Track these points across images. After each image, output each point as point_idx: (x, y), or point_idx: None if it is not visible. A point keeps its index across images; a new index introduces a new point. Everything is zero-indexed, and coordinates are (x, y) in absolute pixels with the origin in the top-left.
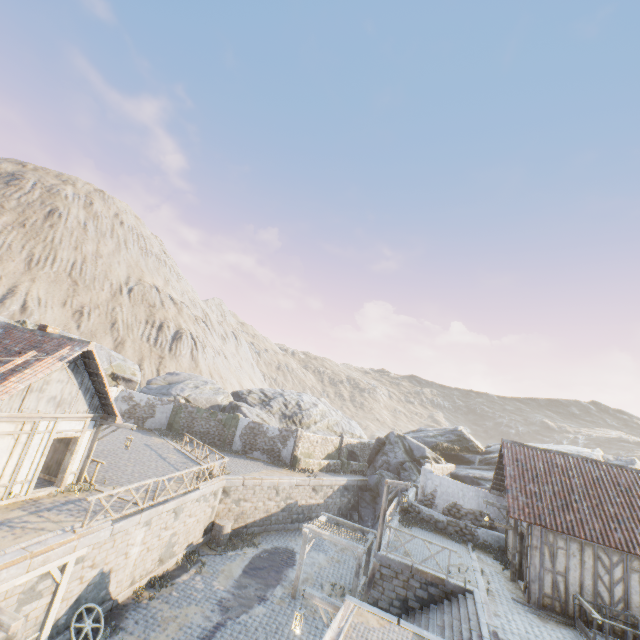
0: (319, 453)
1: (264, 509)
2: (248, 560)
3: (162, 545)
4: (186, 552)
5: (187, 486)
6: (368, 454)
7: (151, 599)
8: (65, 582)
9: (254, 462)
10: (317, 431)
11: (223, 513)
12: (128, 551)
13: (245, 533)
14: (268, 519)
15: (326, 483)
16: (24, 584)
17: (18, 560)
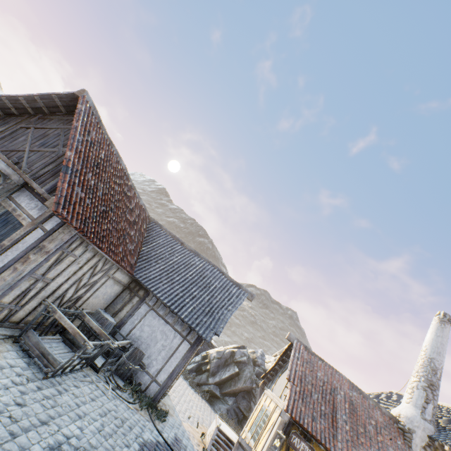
0: None
1: None
2: None
3: None
4: None
5: None
6: None
7: None
8: None
9: None
10: None
11: None
12: None
13: None
14: None
15: None
16: None
17: None
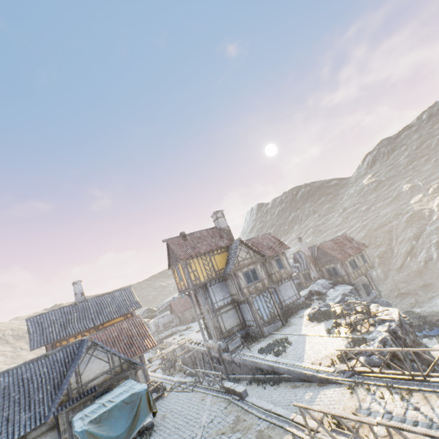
0: None
1: None
2: None
3: None
4: None
5: None
6: None
7: None
8: None
9: None
10: None
11: None
12: None
13: None
14: None
15: None
16: None
17: None
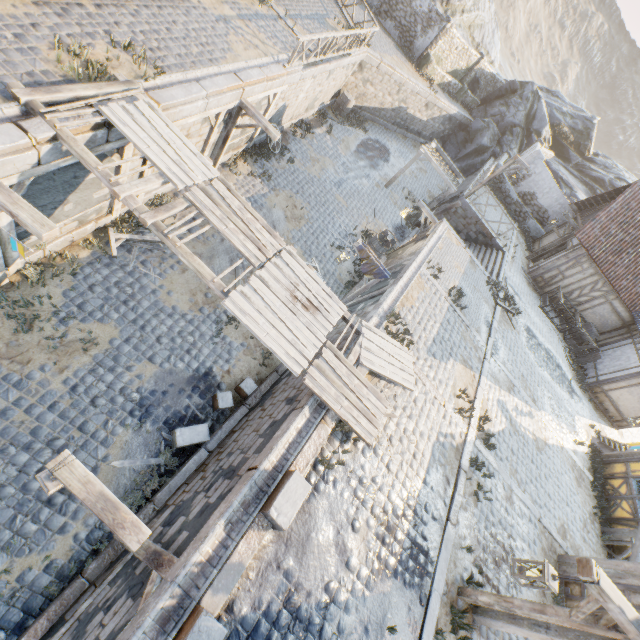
0: (448, 64)
1: (380, 101)
2: (359, 141)
3: (312, 98)
4: (319, 109)
5: (344, 49)
6: (487, 92)
7: (302, 138)
8: (272, 106)
9: (386, 37)
10: (458, 27)
11: (350, 87)
12: (298, 95)
13: (357, 114)
14: (378, 112)
15: (439, 105)
16: (258, 99)
17: (261, 80)
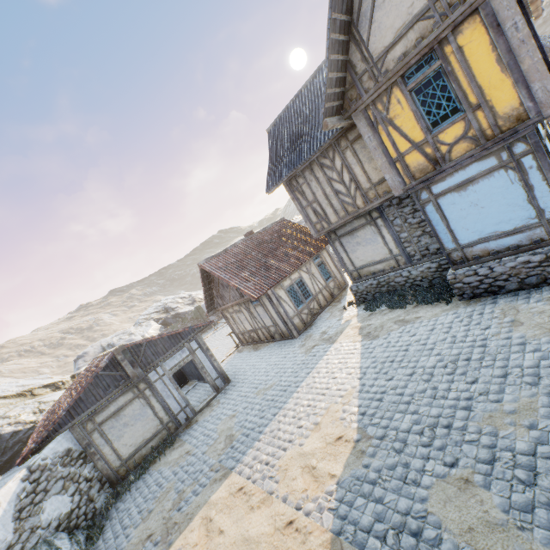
0: None
1: None
2: None
3: None
4: None
5: None
6: None
7: None
8: None
9: None
10: None
11: None
12: None
13: None
14: None
15: None
16: None
17: None
